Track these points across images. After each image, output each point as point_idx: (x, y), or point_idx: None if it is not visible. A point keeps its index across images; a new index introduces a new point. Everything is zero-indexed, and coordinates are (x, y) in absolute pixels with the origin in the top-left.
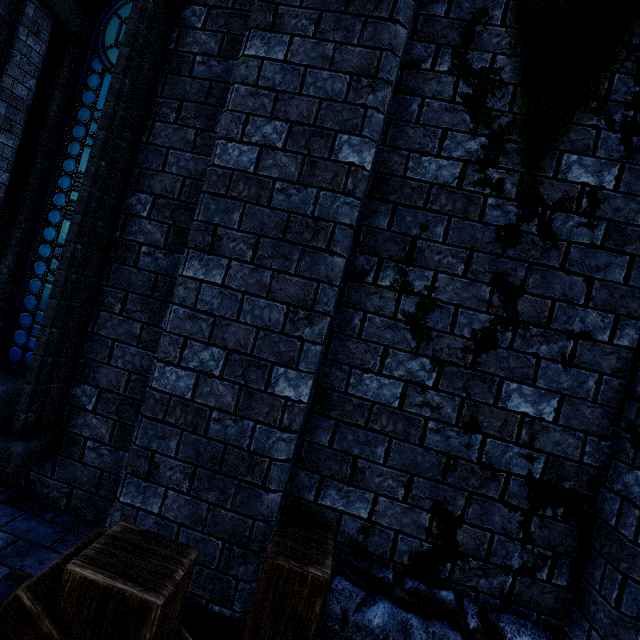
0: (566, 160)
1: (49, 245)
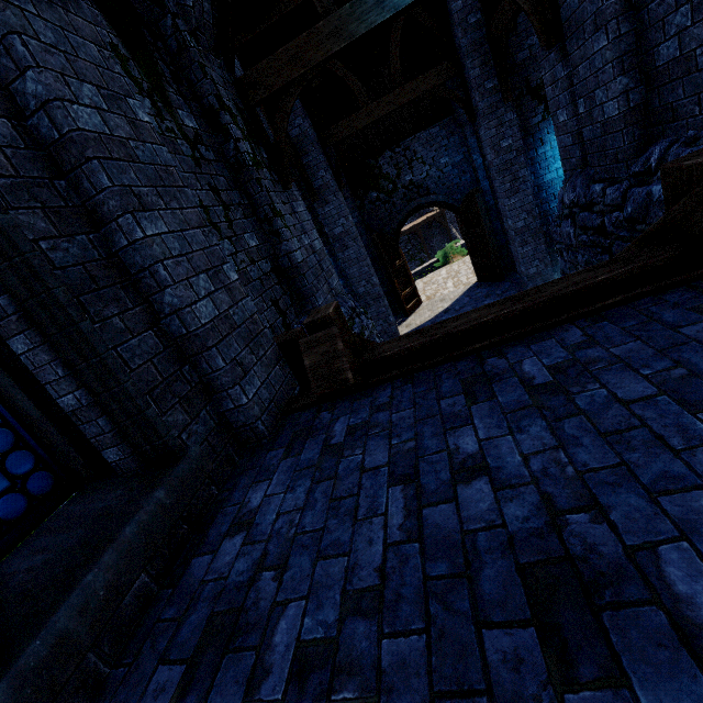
0: (180, 114)
1: None
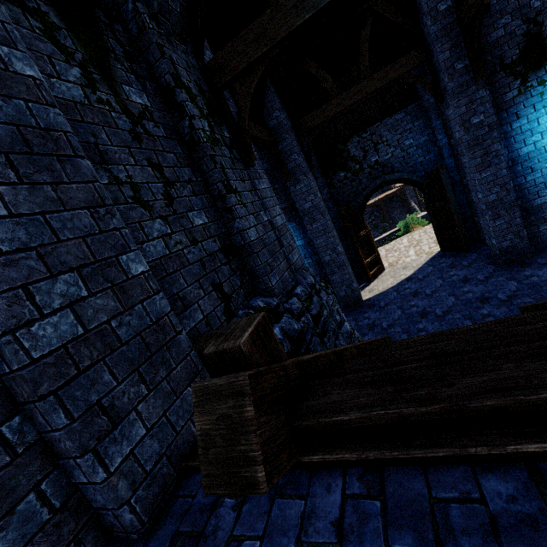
0: (125, 89)
1: None
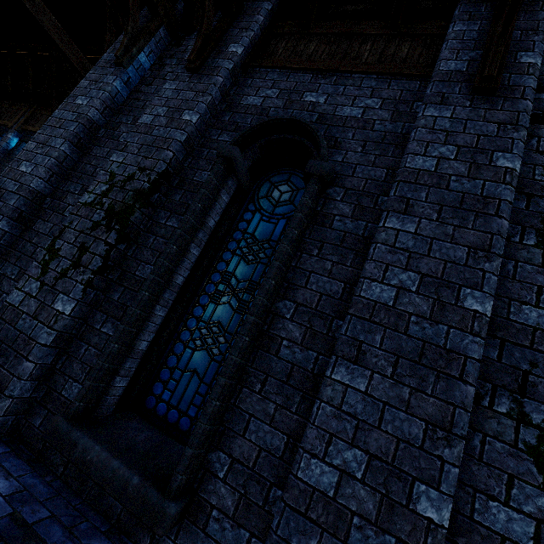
0: None
1: (195, 319)
